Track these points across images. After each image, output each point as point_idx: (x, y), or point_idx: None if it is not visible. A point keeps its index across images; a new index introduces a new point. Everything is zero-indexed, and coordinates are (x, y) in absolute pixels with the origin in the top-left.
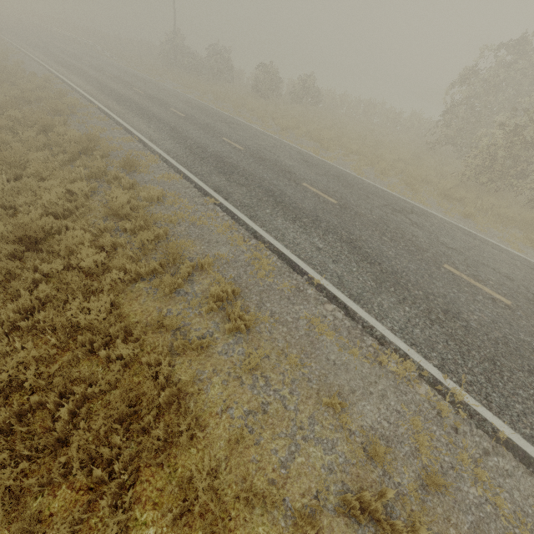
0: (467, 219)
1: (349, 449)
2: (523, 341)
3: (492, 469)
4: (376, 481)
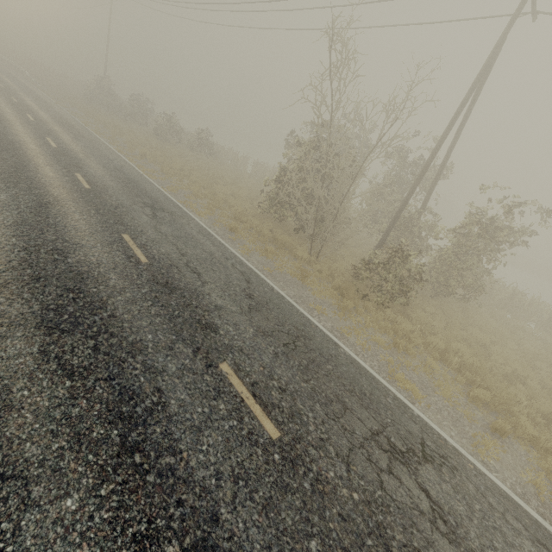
0: (233, 232)
1: None
2: (104, 277)
3: None
4: None
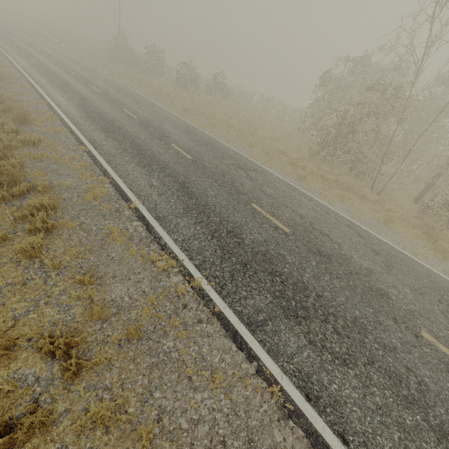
0: (302, 180)
1: (81, 312)
2: (280, 254)
3: (197, 331)
4: (90, 333)
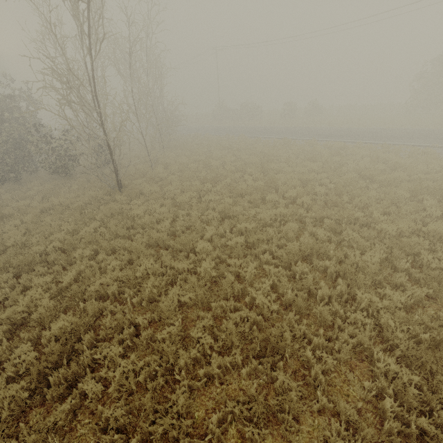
0: None
1: None
2: None
3: None
4: None
